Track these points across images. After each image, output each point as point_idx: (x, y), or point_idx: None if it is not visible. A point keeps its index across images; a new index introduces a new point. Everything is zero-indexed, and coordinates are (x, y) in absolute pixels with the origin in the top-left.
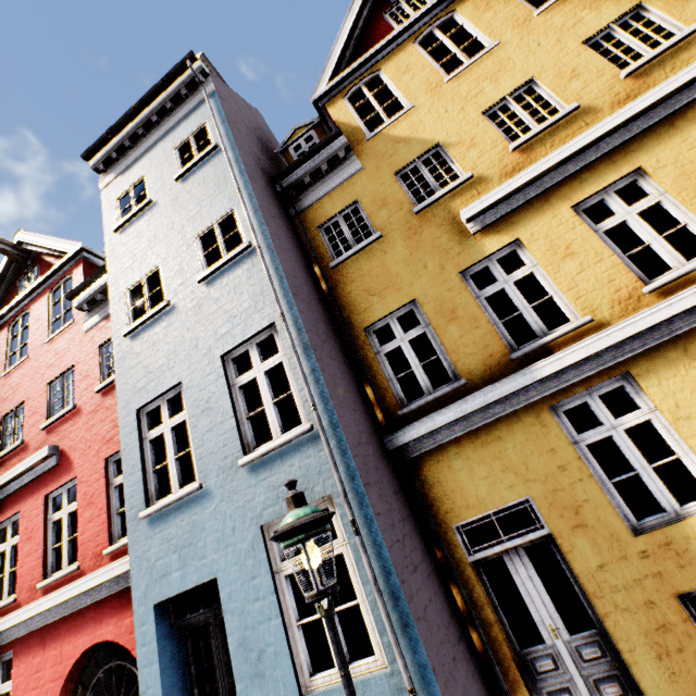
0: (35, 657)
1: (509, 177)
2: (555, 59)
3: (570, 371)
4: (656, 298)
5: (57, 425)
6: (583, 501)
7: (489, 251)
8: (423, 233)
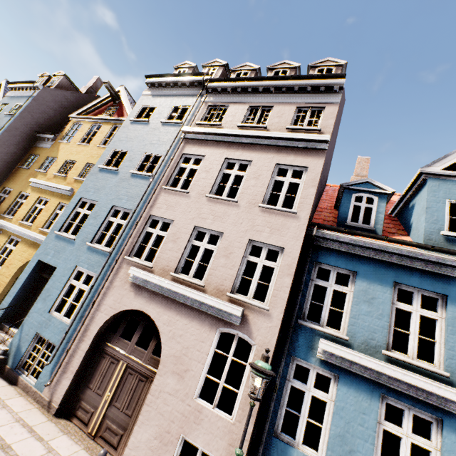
0: None
1: (47, 180)
2: (82, 161)
3: None
4: (19, 224)
5: None
6: None
7: (27, 192)
8: (31, 176)
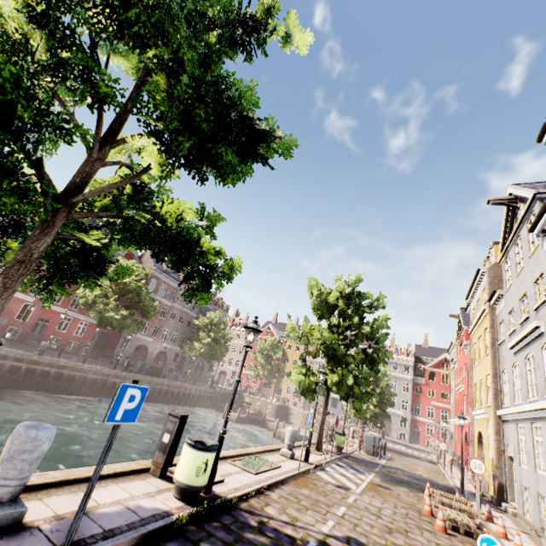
0: None
1: None
2: None
3: None
4: None
5: None
6: None
7: None
8: None
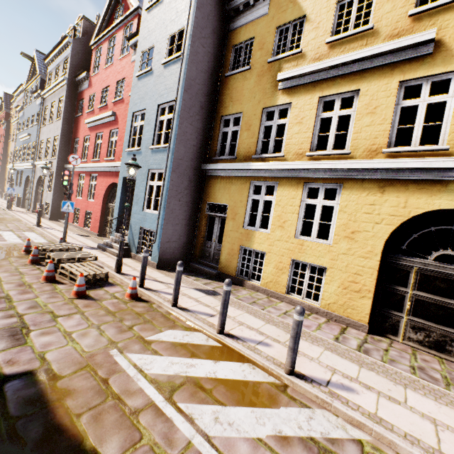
0: (102, 178)
1: (313, 62)
2: None
3: (263, 172)
4: (307, 160)
5: (117, 103)
6: (239, 213)
7: (278, 103)
8: (264, 77)
